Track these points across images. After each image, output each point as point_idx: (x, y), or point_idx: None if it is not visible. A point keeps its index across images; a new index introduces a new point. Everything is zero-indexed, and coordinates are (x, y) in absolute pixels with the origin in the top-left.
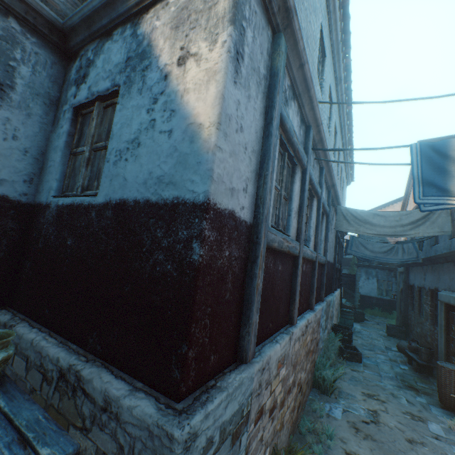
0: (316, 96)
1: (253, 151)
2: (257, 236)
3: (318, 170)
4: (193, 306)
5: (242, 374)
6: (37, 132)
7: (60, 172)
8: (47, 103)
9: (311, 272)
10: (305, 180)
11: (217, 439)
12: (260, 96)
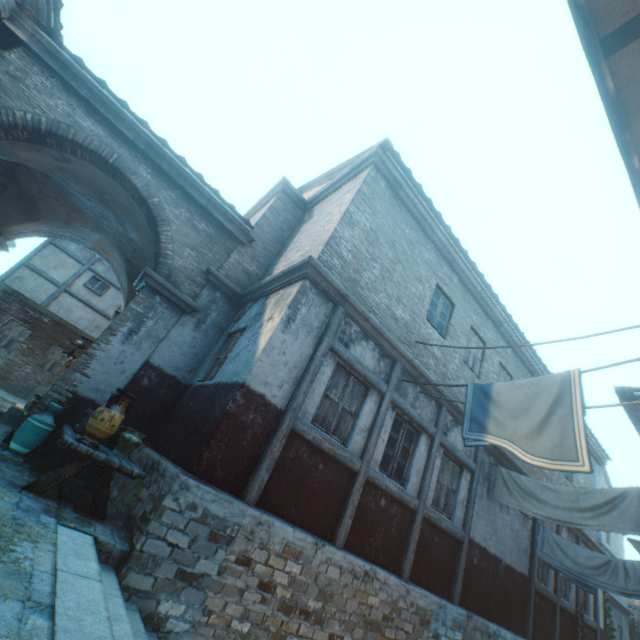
0: (392, 338)
1: (295, 366)
2: (283, 418)
3: (435, 407)
4: (217, 429)
5: (236, 500)
6: (206, 345)
7: (206, 368)
8: (218, 330)
9: (410, 524)
10: (381, 404)
11: (200, 513)
12: (311, 337)
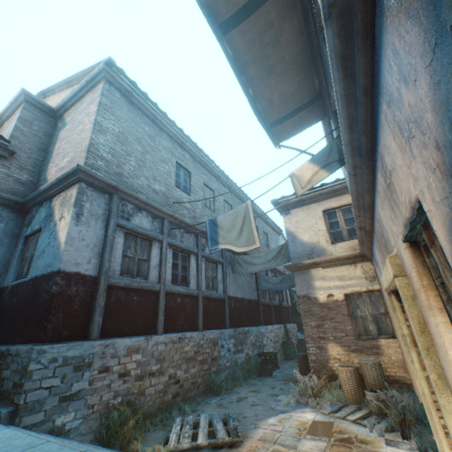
0: (157, 206)
1: (96, 245)
2: (99, 281)
3: (195, 237)
4: (51, 308)
5: (85, 342)
6: (6, 252)
7: (15, 269)
8: (13, 236)
9: (197, 304)
10: (162, 247)
11: (61, 361)
12: (100, 222)
